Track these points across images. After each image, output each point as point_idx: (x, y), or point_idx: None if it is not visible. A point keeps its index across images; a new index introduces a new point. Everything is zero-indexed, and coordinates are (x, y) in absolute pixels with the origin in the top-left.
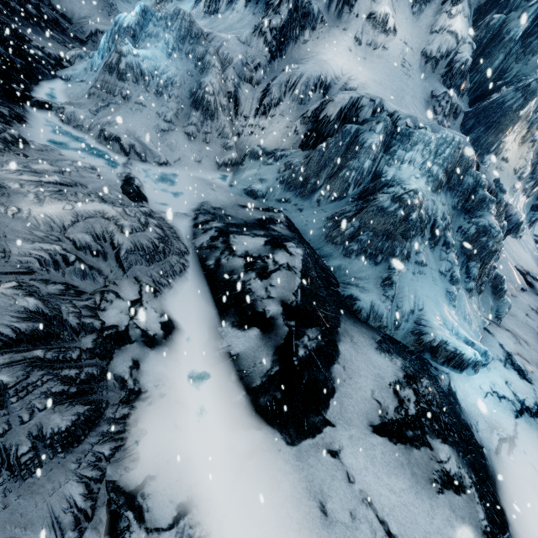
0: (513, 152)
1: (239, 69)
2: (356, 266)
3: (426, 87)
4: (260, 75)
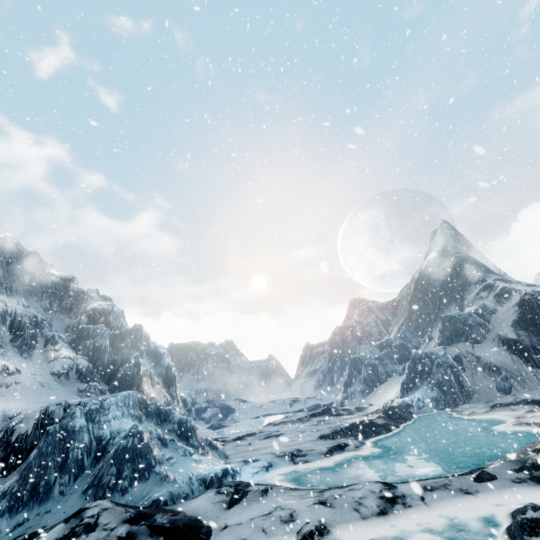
0: (153, 393)
1: None
2: (137, 492)
3: (71, 389)
4: None
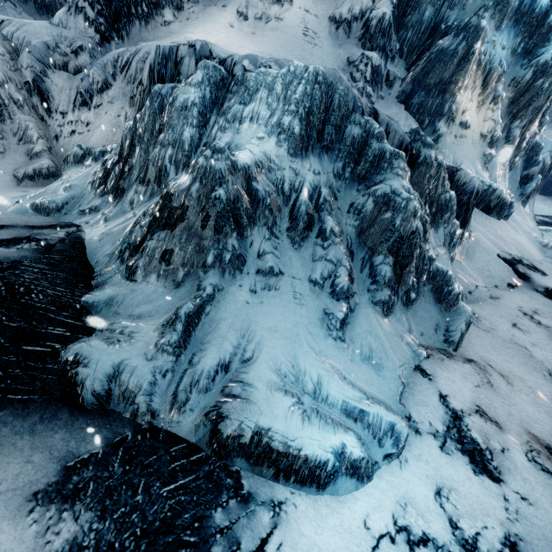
0: (473, 114)
1: (42, 53)
2: (141, 293)
3: (341, 55)
4: (84, 60)
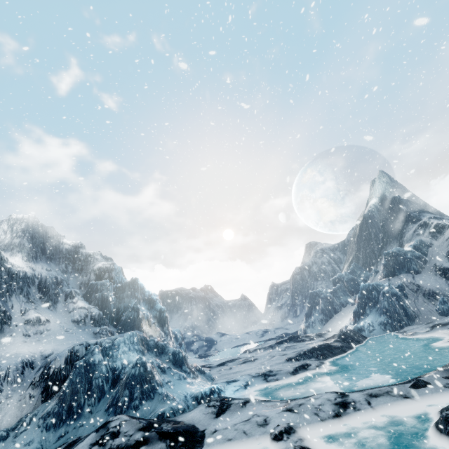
0: (151, 331)
1: None
2: (146, 408)
3: (88, 332)
4: None
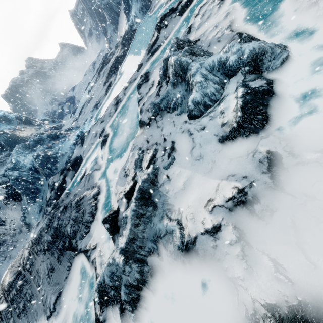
0: (28, 133)
1: None
2: (60, 165)
3: None
4: None
